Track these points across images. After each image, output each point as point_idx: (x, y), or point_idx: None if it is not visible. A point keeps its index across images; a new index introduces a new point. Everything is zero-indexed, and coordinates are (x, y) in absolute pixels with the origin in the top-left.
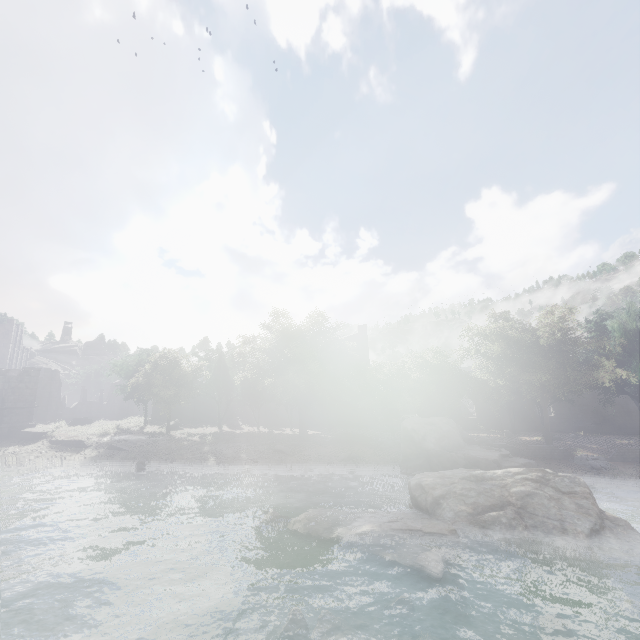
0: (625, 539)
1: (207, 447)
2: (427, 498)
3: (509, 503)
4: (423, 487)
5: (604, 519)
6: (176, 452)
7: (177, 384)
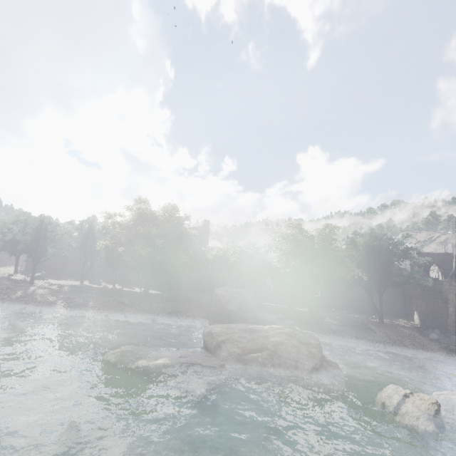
0: (332, 374)
1: (62, 295)
2: (213, 342)
3: (267, 348)
4: (212, 334)
5: (323, 361)
6: (32, 296)
7: (52, 245)
